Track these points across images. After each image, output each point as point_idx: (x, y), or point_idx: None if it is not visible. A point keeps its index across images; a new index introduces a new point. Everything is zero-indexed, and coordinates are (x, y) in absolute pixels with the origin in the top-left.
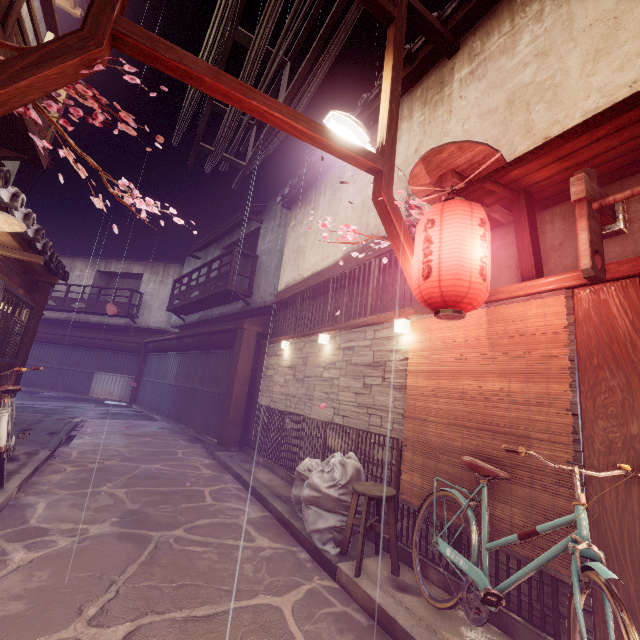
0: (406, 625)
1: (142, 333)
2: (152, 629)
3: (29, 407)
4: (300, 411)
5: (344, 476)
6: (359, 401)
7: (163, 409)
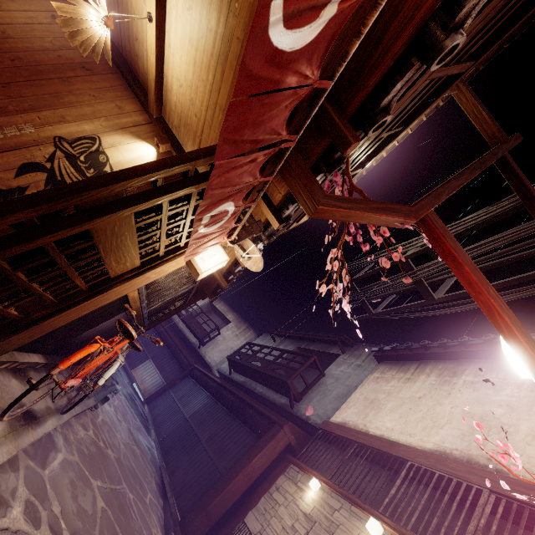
0: None
1: (197, 357)
2: None
3: None
4: None
5: None
6: None
7: (162, 430)
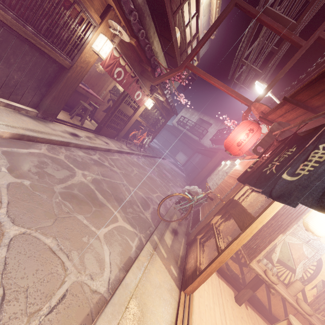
0: (171, 208)
1: (200, 145)
2: (140, 176)
3: (159, 150)
4: (209, 183)
5: (192, 190)
6: (217, 182)
7: (187, 171)
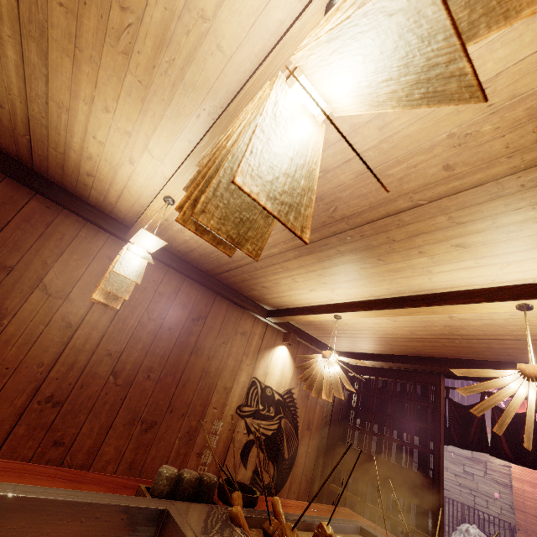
0: None
1: None
2: None
3: None
4: None
5: None
6: (460, 482)
7: None
